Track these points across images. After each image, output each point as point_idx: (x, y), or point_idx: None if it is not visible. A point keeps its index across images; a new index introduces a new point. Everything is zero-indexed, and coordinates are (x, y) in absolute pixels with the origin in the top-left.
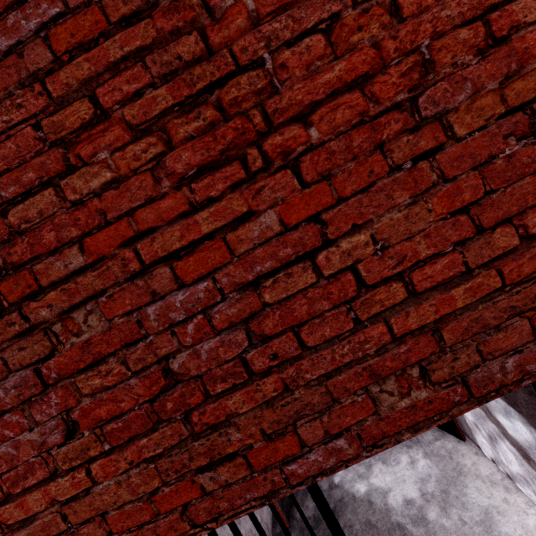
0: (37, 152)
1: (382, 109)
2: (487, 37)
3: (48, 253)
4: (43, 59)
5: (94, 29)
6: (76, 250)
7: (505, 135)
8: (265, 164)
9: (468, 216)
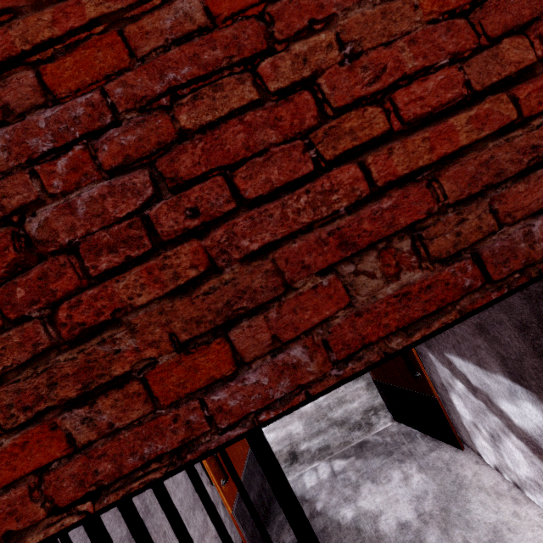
0: None
1: None
2: None
3: None
4: None
5: None
6: None
7: None
8: None
9: (467, 21)
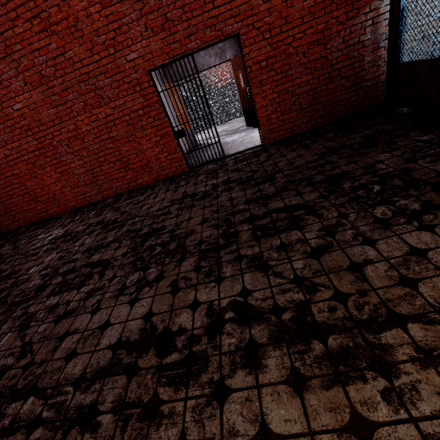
0: None
1: None
2: None
3: None
4: None
5: None
6: None
7: None
8: None
9: None
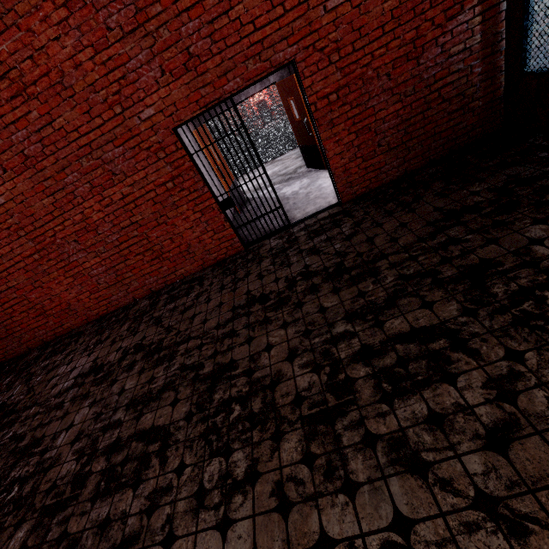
0: None
1: None
2: None
3: (150, 5)
4: None
5: None
6: (158, 5)
7: None
8: None
9: (270, 2)
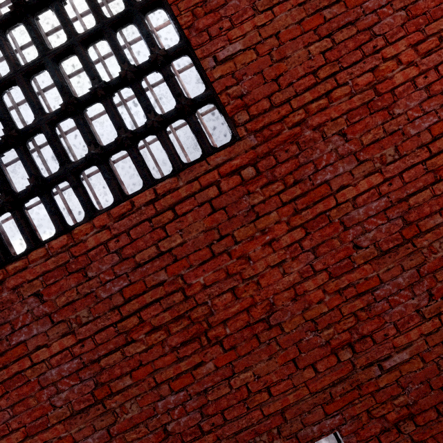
0: (114, 336)
1: (255, 320)
2: (296, 293)
3: (116, 377)
4: (120, 300)
5: (140, 288)
6: (128, 376)
7: (306, 331)
8: (208, 341)
9: (293, 363)
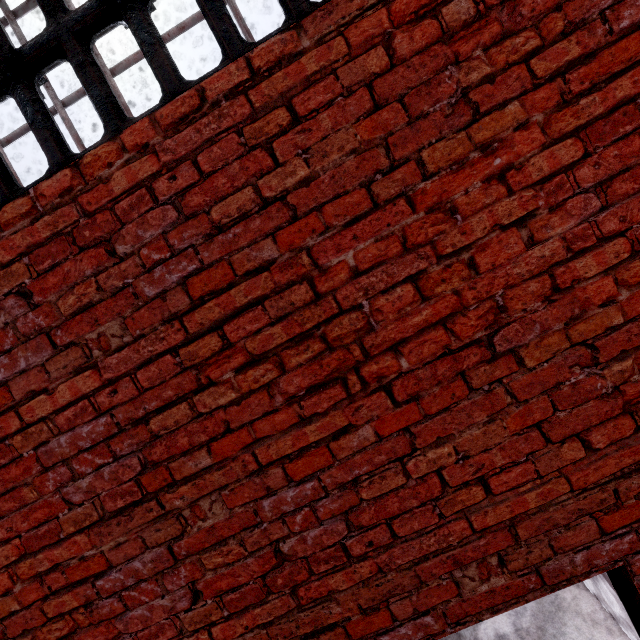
0: (174, 373)
1: (462, 343)
2: (553, 286)
3: (181, 453)
4: (182, 302)
5: (223, 279)
6: (204, 451)
7: (570, 365)
8: (363, 386)
9: (539, 431)
